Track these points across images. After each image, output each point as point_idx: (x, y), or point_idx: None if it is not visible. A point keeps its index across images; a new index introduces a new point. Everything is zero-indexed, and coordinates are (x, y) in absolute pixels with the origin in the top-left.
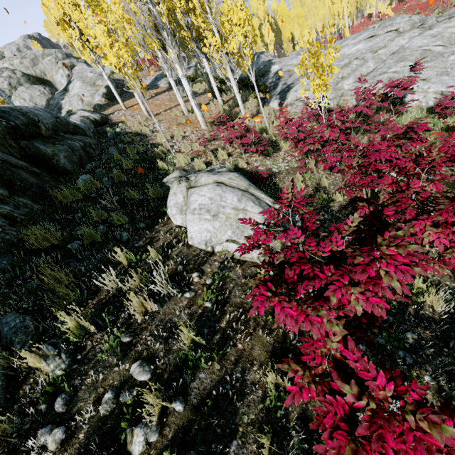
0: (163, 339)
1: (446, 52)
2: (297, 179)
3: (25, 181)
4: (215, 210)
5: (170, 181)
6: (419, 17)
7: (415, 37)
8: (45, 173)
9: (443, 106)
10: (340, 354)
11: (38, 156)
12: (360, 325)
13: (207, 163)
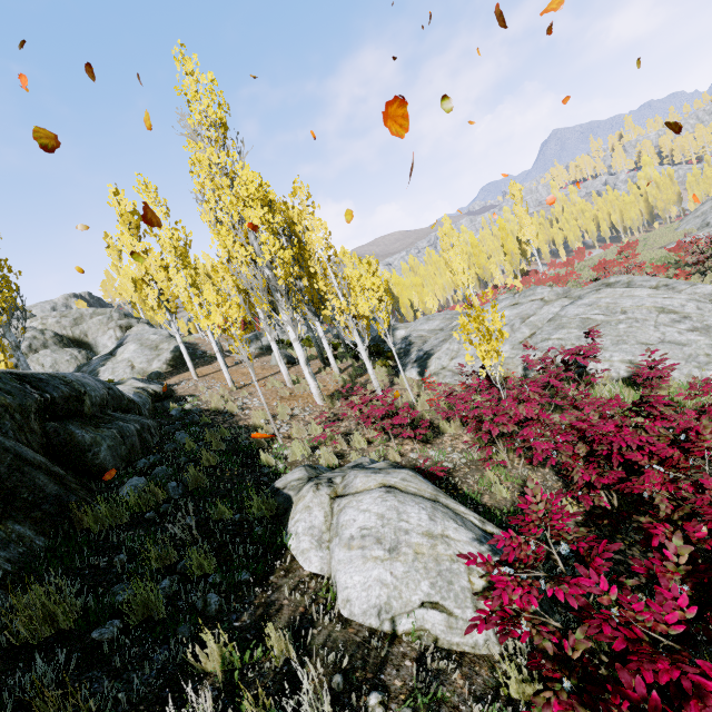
0: None
1: (611, 321)
2: (488, 478)
3: (39, 491)
4: (392, 539)
5: (292, 486)
6: (562, 288)
7: (567, 305)
8: (72, 476)
9: (644, 377)
10: None
11: (66, 445)
12: None
13: (337, 455)
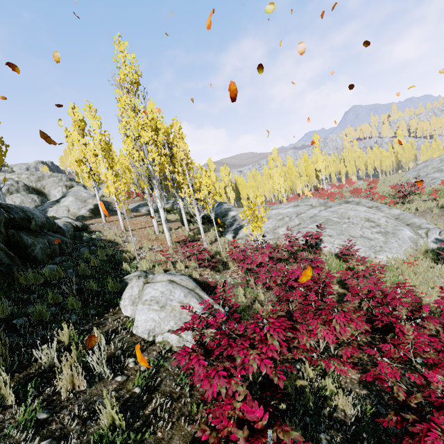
0: (81, 420)
1: (341, 222)
2: (239, 291)
3: None
4: (164, 302)
5: (130, 278)
6: (323, 200)
7: (322, 210)
8: (17, 258)
9: (343, 253)
10: (243, 415)
11: (17, 243)
12: (265, 397)
13: (166, 271)
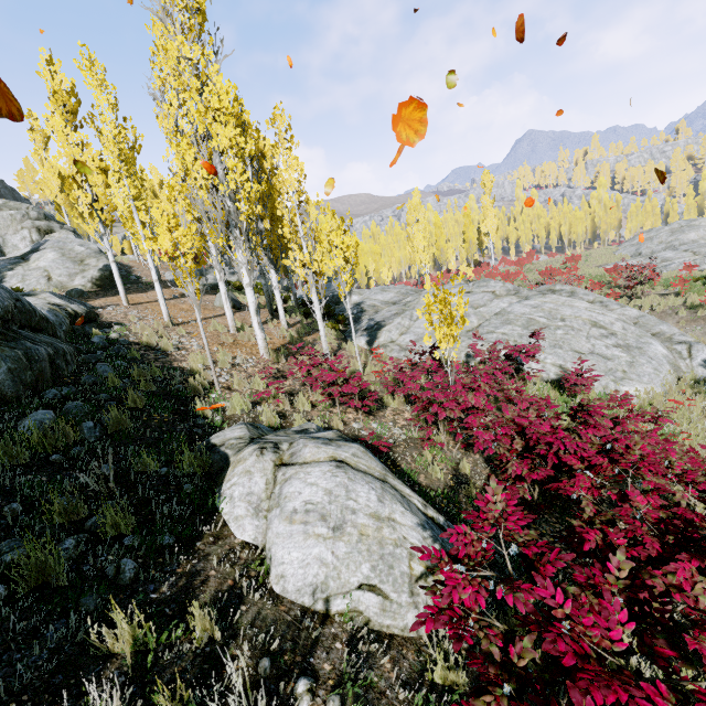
0: None
1: (551, 325)
2: (426, 458)
3: None
4: (338, 517)
5: (231, 444)
6: (513, 286)
7: (515, 303)
8: None
9: (572, 383)
10: None
11: None
12: None
13: (279, 415)
